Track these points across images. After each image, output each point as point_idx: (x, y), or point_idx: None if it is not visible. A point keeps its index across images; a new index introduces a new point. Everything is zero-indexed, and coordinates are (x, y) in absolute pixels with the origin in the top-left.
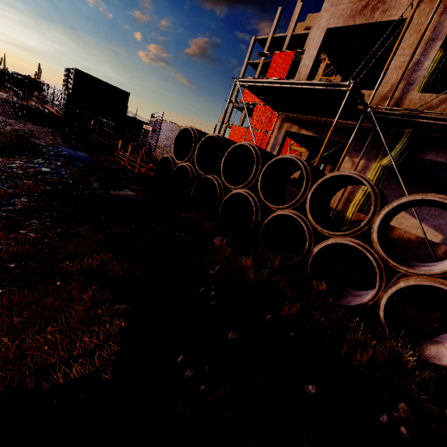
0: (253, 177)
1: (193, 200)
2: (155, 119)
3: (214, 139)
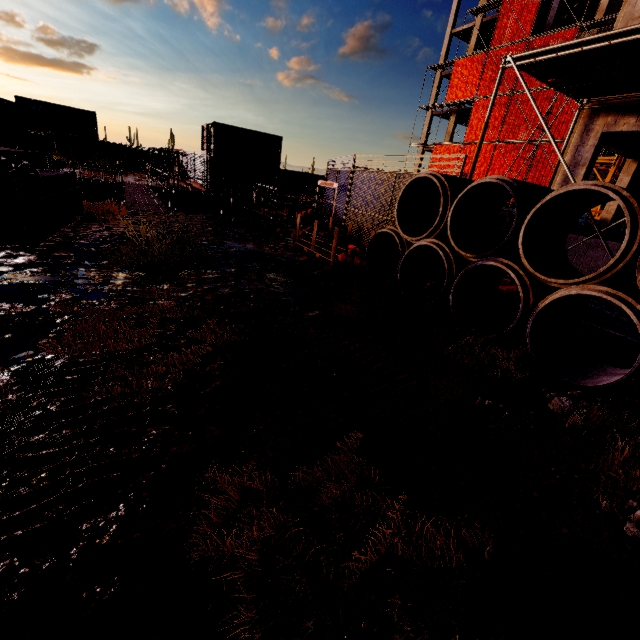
0: (621, 257)
1: (454, 308)
2: (338, 169)
3: (486, 186)
